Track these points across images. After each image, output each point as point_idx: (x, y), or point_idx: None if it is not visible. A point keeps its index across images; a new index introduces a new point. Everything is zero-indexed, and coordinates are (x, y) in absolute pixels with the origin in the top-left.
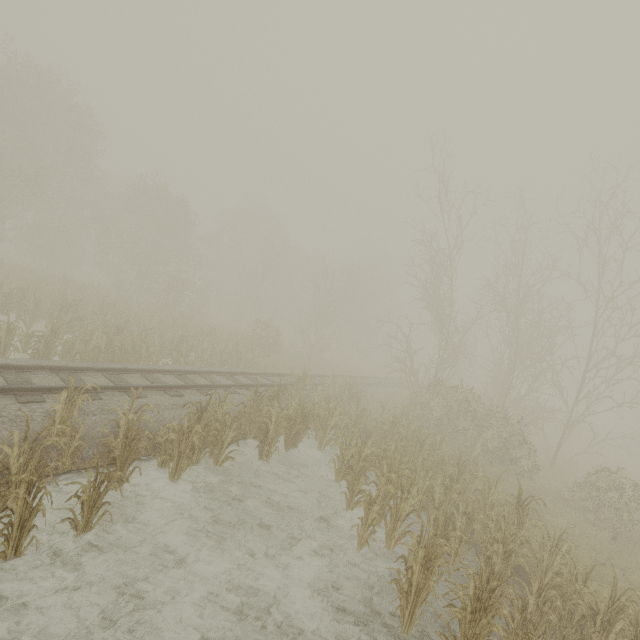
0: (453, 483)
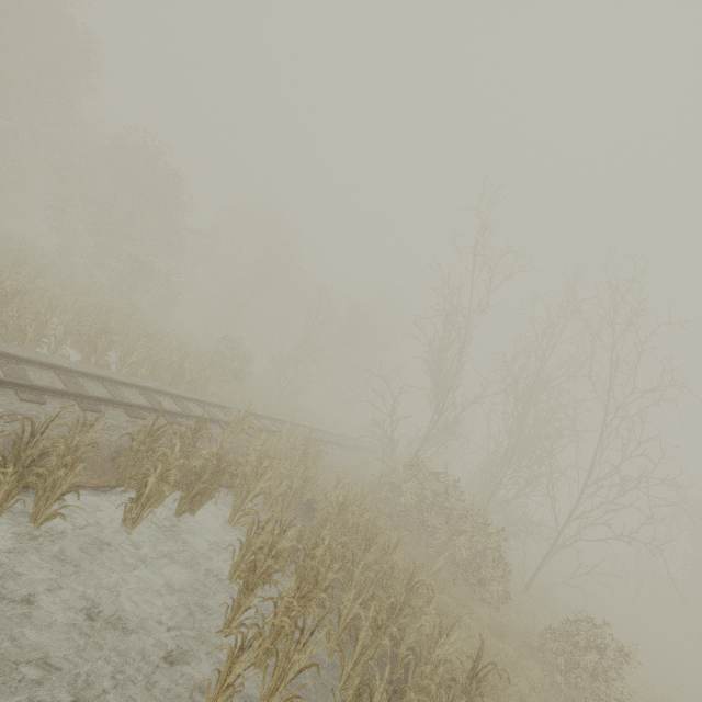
0: (389, 622)
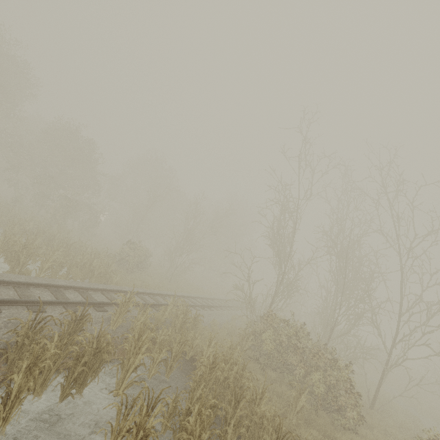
0: None
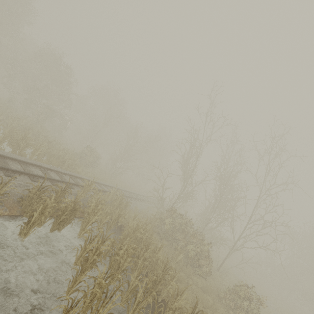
0: (152, 289)
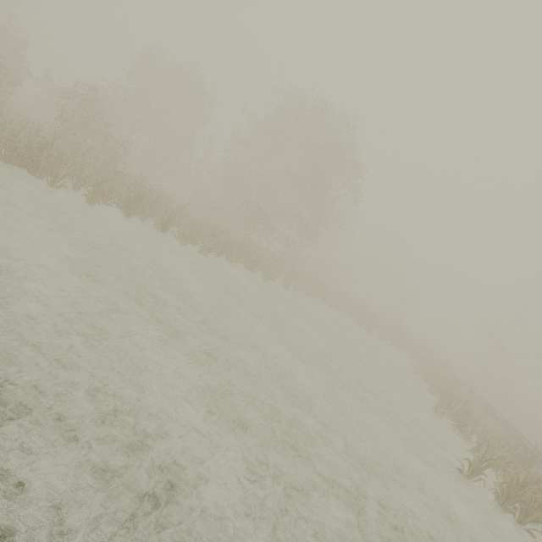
0: None
